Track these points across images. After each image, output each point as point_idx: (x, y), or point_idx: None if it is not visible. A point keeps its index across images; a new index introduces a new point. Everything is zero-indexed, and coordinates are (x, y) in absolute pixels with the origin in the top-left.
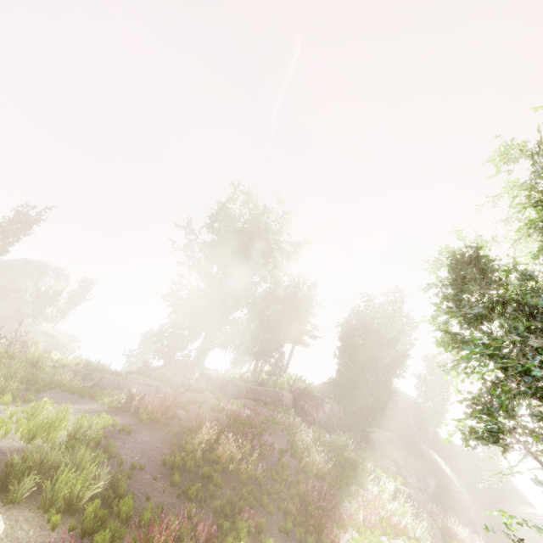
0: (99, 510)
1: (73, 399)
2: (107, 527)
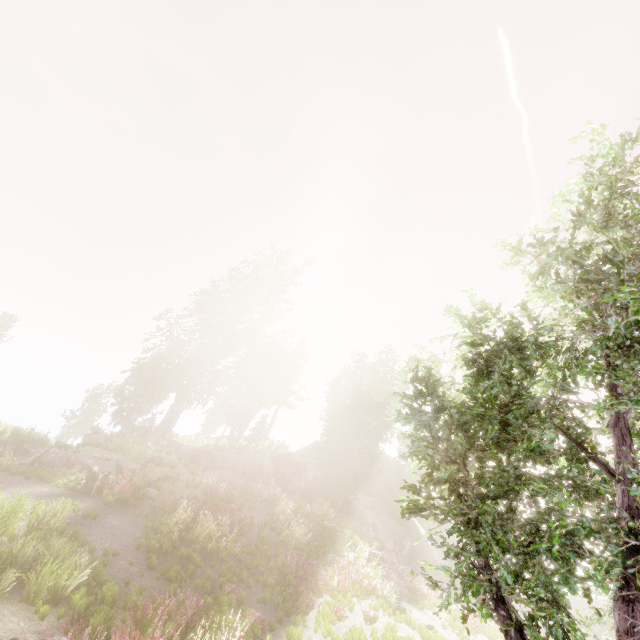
0: (86, 597)
1: (17, 481)
2: (97, 611)
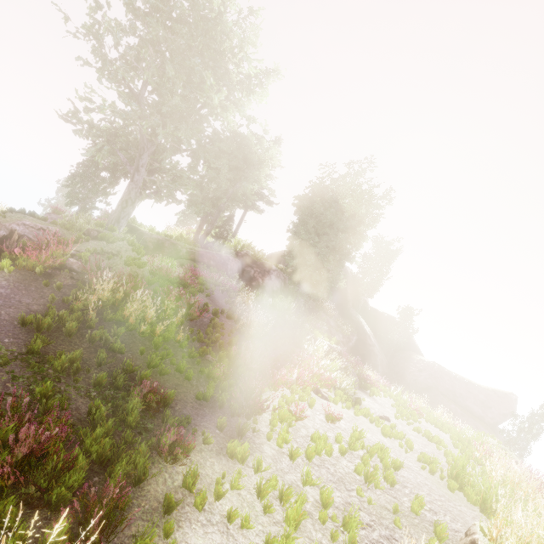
0: None
1: None
2: None
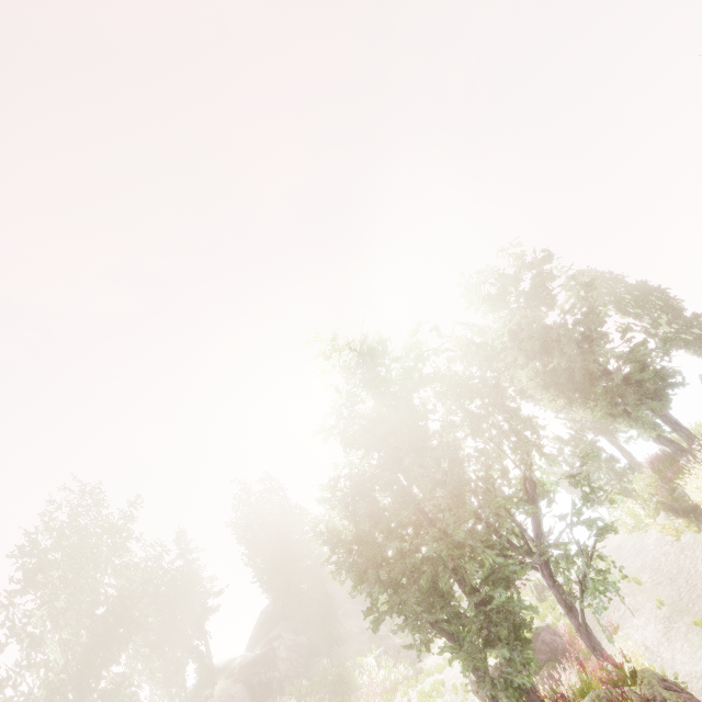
0: None
1: None
2: None
